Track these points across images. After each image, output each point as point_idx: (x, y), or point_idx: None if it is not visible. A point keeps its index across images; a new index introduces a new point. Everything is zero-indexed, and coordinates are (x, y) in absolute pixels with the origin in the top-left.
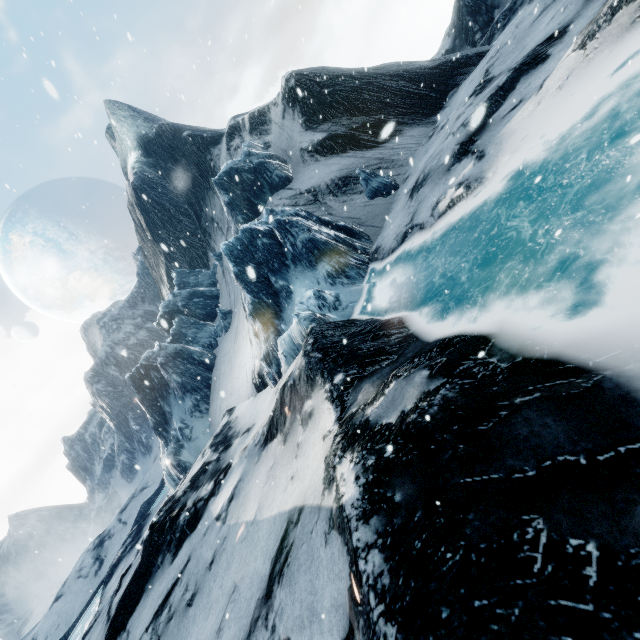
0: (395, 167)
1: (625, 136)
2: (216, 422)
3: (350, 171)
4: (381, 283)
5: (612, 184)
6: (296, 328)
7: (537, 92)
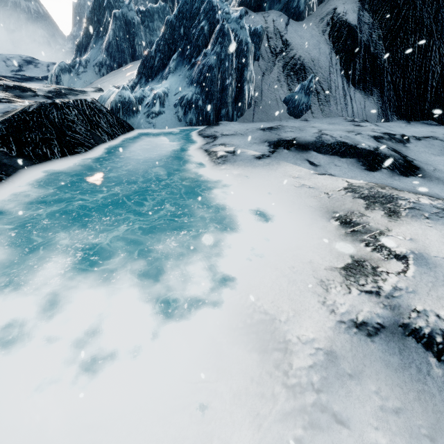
0: (320, 106)
1: (168, 231)
2: (93, 85)
3: (312, 69)
4: (174, 138)
5: (108, 231)
6: (115, 93)
7: (317, 173)
